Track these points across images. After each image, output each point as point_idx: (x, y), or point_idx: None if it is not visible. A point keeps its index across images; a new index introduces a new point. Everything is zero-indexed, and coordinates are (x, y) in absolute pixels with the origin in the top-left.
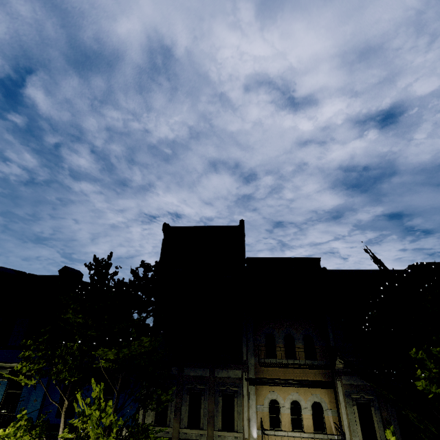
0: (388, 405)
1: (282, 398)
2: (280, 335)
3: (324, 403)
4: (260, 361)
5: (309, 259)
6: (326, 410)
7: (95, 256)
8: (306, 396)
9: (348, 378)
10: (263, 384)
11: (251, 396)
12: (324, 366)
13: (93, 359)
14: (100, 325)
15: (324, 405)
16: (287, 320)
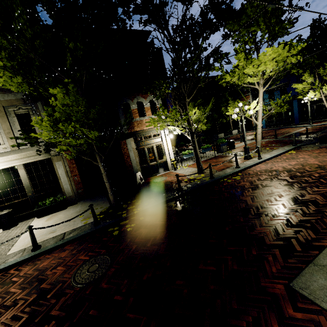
0: None
1: None
2: None
3: None
4: None
5: None
6: None
7: (313, 19)
8: None
9: None
10: None
11: None
12: None
13: (324, 55)
14: (326, 39)
15: None
16: None
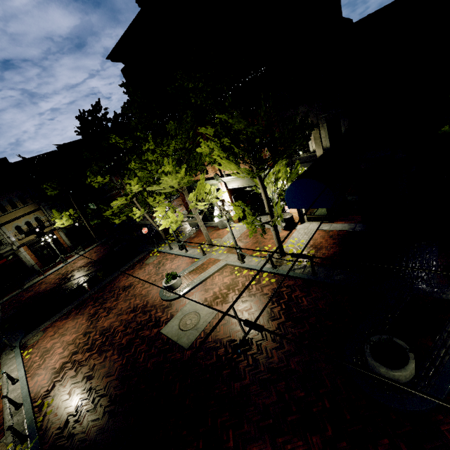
0: (63, 204)
1: (20, 223)
2: (4, 202)
3: (40, 216)
4: (0, 216)
5: (0, 160)
6: (41, 217)
7: None
8: (31, 217)
9: (45, 203)
10: (8, 223)
11: (5, 230)
12: (30, 204)
13: None
14: None
15: (40, 216)
16: (5, 194)
